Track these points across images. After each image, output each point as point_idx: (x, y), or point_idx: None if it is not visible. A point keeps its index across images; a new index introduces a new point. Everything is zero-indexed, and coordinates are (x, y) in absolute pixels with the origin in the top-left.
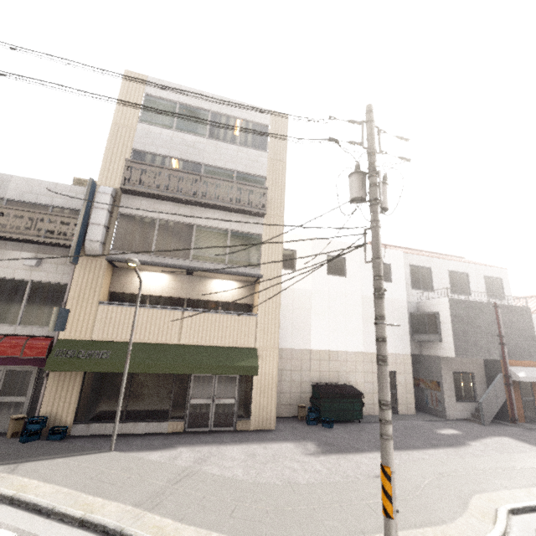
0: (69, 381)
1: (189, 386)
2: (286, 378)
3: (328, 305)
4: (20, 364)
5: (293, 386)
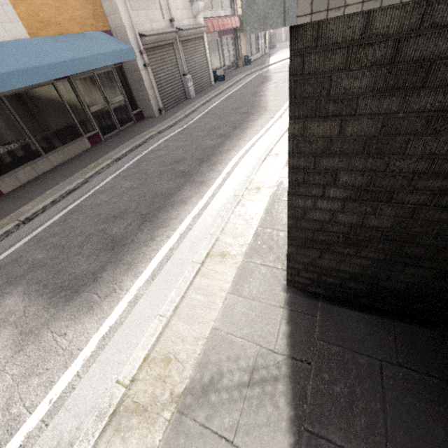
0: (243, 39)
1: (258, 36)
2: None
3: None
4: (229, 34)
5: None
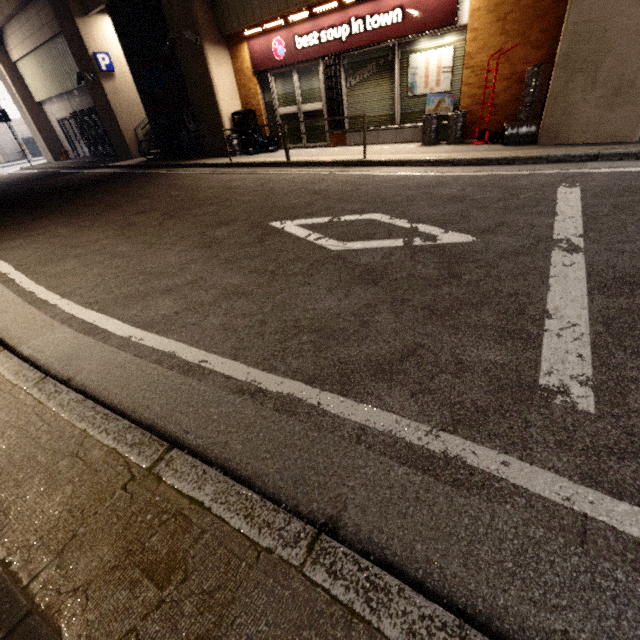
0: None
1: None
2: (2, 140)
3: (2, 87)
4: None
5: (9, 144)
